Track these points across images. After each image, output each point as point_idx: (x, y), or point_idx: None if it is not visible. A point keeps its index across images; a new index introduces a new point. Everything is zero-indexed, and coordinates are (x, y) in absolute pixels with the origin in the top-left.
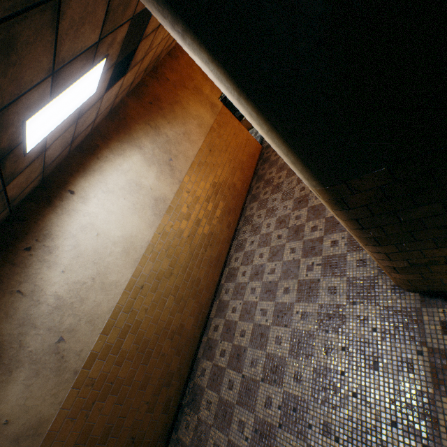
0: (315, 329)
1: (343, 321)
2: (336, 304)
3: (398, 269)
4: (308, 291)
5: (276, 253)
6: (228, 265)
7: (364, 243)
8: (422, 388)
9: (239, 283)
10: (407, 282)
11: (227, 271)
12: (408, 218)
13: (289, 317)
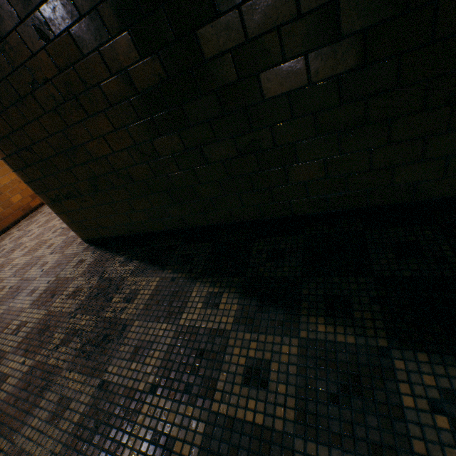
0: (10, 275)
1: (32, 267)
2: (43, 255)
3: (52, 207)
4: (37, 248)
5: (49, 221)
6: (8, 232)
7: (11, 169)
8: (25, 306)
9: (0, 245)
10: (72, 227)
11: (2, 236)
12: (2, 134)
13: (3, 269)
